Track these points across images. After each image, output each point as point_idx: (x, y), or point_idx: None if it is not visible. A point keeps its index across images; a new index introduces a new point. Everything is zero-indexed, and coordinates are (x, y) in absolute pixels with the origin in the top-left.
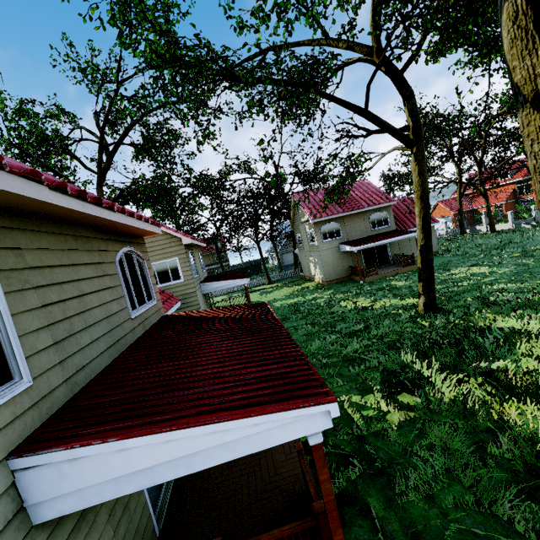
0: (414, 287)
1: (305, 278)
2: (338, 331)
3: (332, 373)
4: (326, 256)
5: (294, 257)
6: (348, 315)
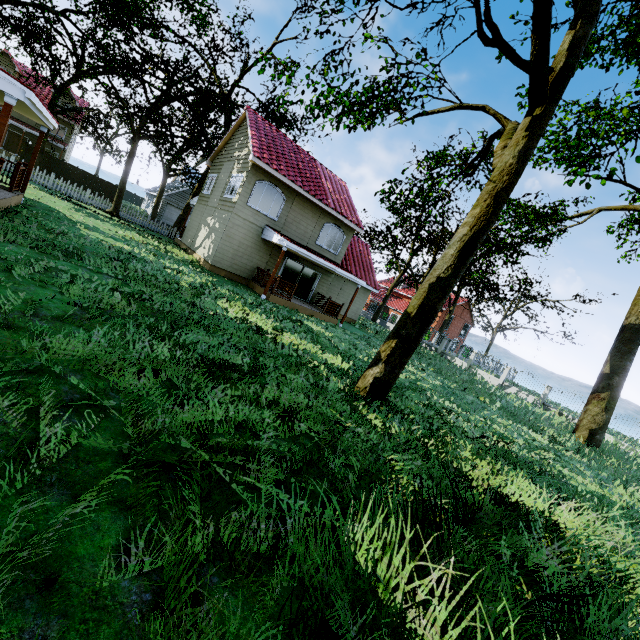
0: (337, 344)
1: (179, 246)
2: (185, 344)
3: (2, 541)
4: (237, 229)
5: (183, 212)
6: (223, 325)
